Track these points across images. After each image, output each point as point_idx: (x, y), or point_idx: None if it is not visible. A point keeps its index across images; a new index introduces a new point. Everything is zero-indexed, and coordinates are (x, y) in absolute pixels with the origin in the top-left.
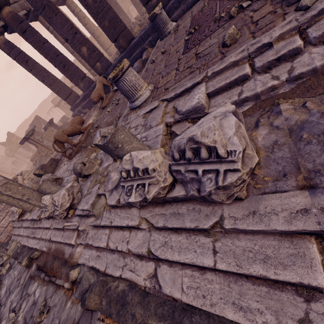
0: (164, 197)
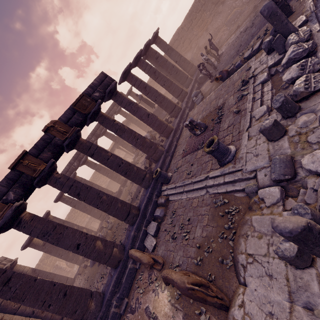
0: None
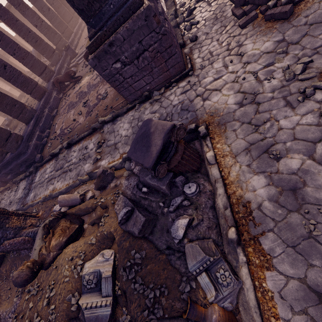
0: None
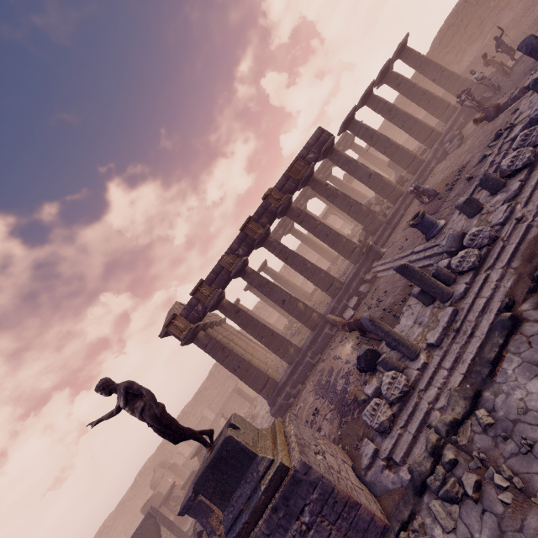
0: (536, 153)
